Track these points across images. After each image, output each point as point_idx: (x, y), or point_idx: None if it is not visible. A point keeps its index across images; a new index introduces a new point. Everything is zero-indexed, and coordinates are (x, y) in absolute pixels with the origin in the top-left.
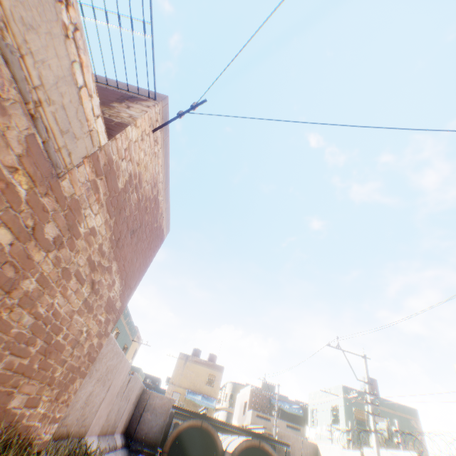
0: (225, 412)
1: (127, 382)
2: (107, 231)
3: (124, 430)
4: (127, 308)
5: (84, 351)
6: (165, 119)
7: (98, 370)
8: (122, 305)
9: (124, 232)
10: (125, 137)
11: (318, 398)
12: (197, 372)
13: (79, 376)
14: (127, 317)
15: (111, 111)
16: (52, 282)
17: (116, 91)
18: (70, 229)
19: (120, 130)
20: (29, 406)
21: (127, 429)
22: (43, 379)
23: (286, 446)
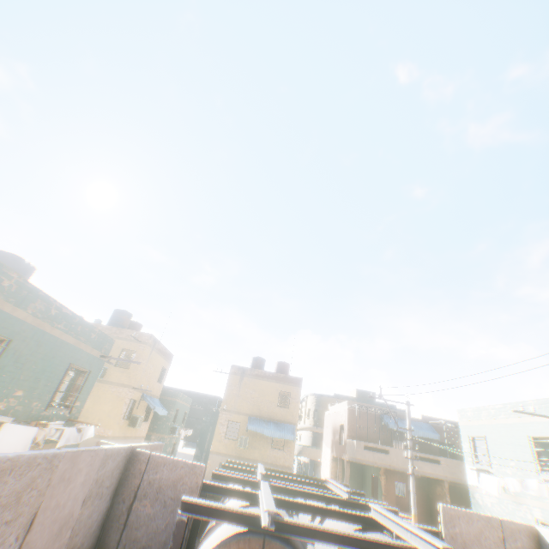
0: (310, 433)
1: None
2: None
3: None
4: (10, 274)
5: None
6: None
7: None
8: None
9: None
10: None
11: (487, 420)
12: (261, 392)
13: None
14: (36, 301)
15: None
16: None
17: None
18: None
19: None
20: None
21: (98, 546)
22: None
23: None
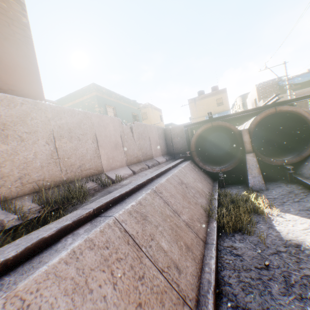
0: None
1: (131, 130)
2: None
3: (165, 153)
4: (102, 88)
5: None
6: None
7: (34, 132)
8: None
9: None
10: None
11: None
12: (206, 104)
13: None
14: (112, 95)
15: None
16: None
17: None
18: None
19: None
20: None
21: (168, 152)
22: None
23: (309, 98)
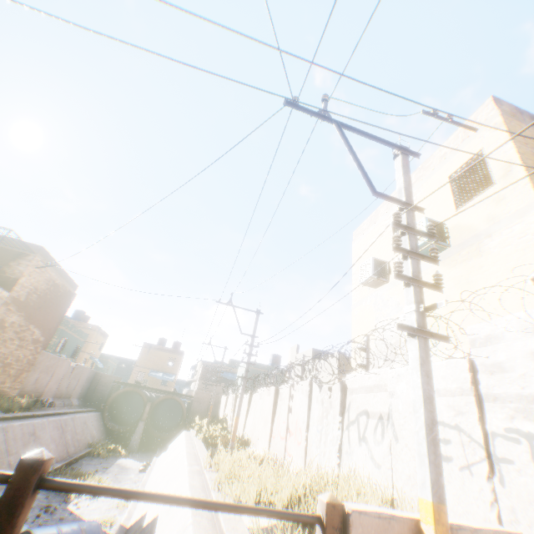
0: (195, 384)
1: (73, 370)
2: (23, 318)
3: (82, 397)
4: (71, 323)
5: (26, 362)
6: (46, 254)
7: (41, 368)
8: (47, 338)
9: (34, 312)
10: (20, 284)
11: (241, 370)
12: (159, 357)
13: (26, 372)
14: (74, 328)
15: (11, 270)
16: (1, 346)
17: (13, 250)
18: (3, 328)
19: (16, 284)
20: (3, 384)
21: (86, 397)
22: (7, 375)
23: (192, 398)
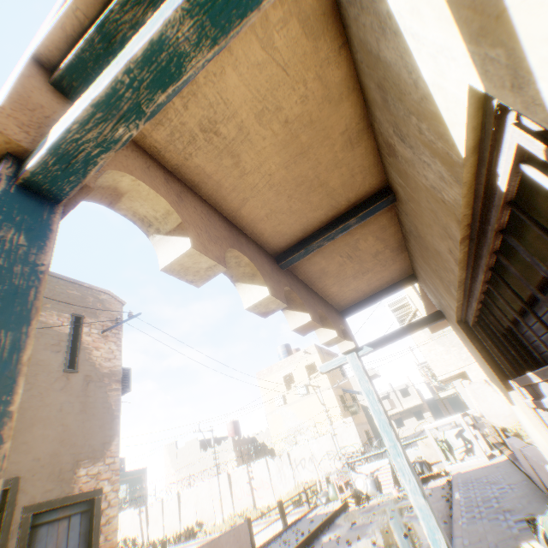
0: None
1: None
2: None
3: None
4: None
5: None
6: None
7: None
8: None
9: None
10: None
11: None
12: None
13: None
14: None
15: None
16: None
17: None
18: None
19: None
20: None
21: None
22: None
23: None
